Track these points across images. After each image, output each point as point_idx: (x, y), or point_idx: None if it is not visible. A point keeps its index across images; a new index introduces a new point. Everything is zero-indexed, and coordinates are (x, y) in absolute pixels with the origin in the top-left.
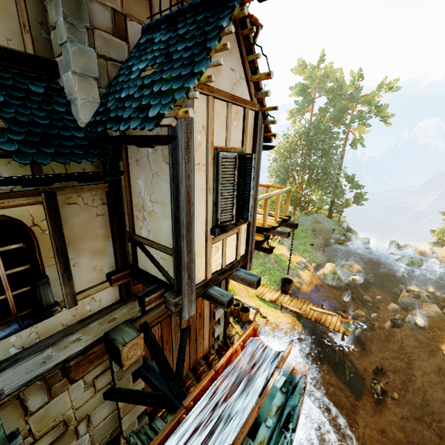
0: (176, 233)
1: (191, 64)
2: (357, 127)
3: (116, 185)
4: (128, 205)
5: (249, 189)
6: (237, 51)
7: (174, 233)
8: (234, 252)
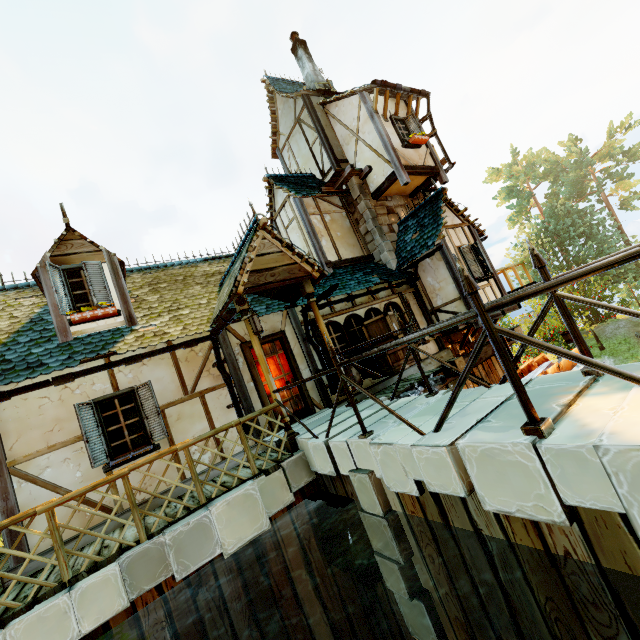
0: (457, 285)
1: (436, 223)
2: (616, 186)
3: (416, 288)
4: (425, 294)
5: (483, 257)
6: (447, 209)
7: (456, 285)
8: (494, 298)
